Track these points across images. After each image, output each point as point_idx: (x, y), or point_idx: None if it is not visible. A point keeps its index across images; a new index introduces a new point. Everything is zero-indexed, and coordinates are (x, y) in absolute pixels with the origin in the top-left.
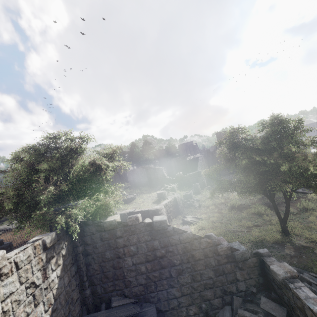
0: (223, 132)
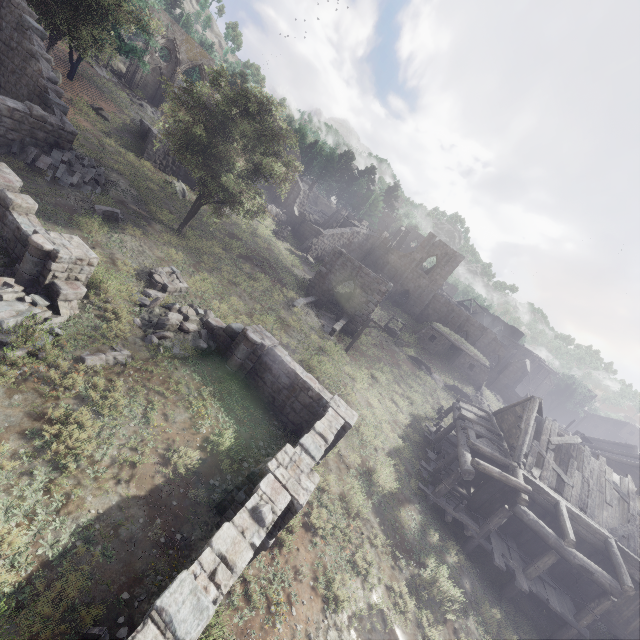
0: (441, 241)
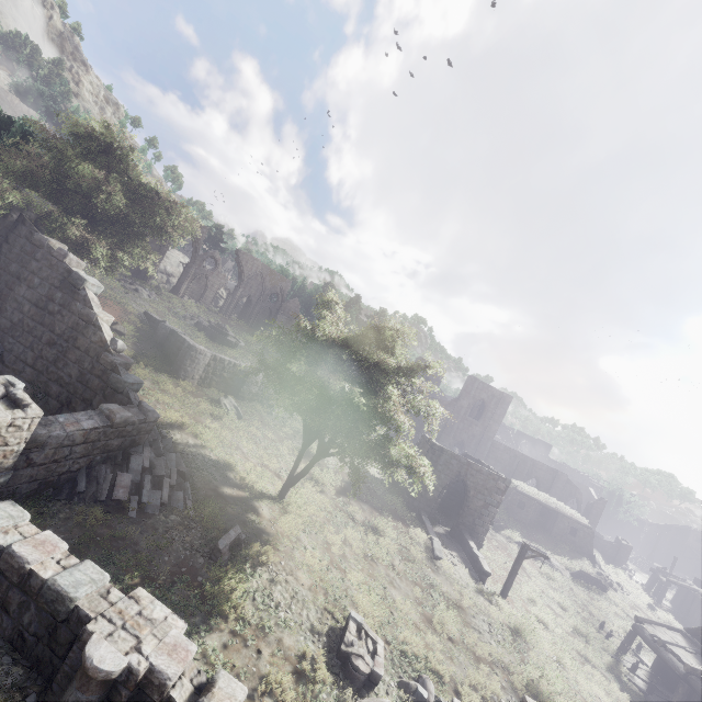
0: (484, 383)
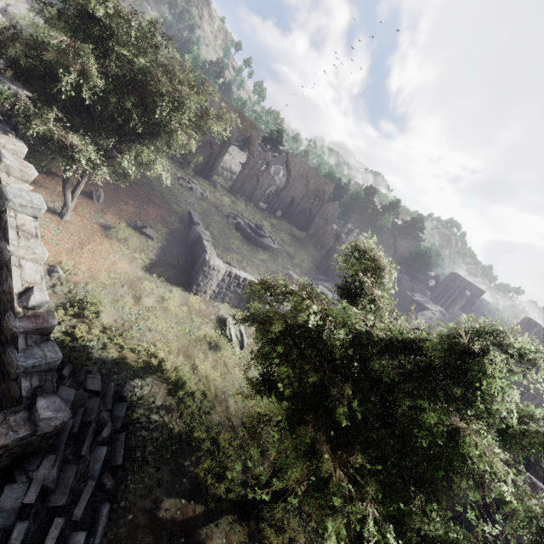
0: None
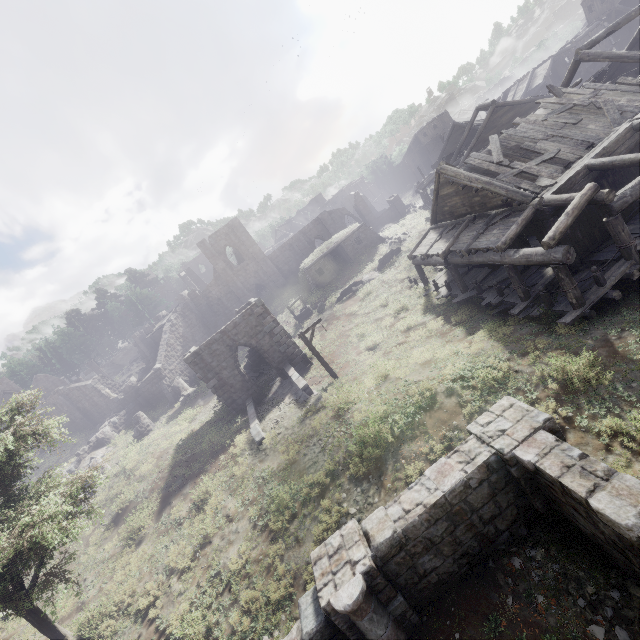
0: (210, 236)
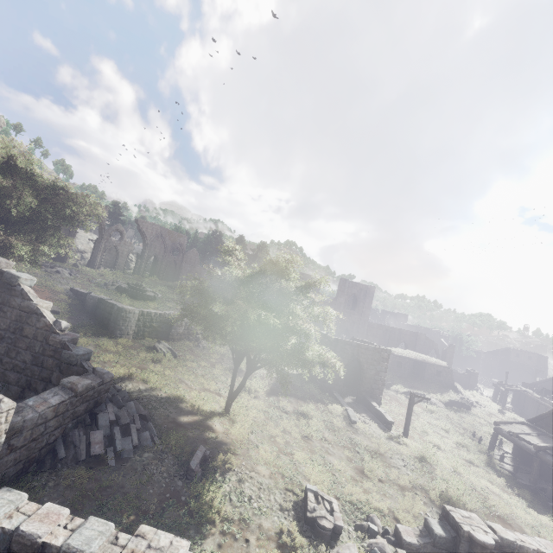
0: (352, 282)
